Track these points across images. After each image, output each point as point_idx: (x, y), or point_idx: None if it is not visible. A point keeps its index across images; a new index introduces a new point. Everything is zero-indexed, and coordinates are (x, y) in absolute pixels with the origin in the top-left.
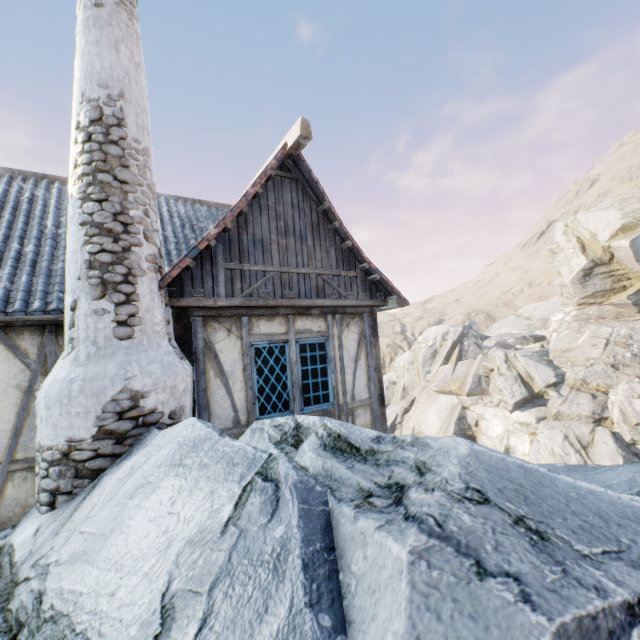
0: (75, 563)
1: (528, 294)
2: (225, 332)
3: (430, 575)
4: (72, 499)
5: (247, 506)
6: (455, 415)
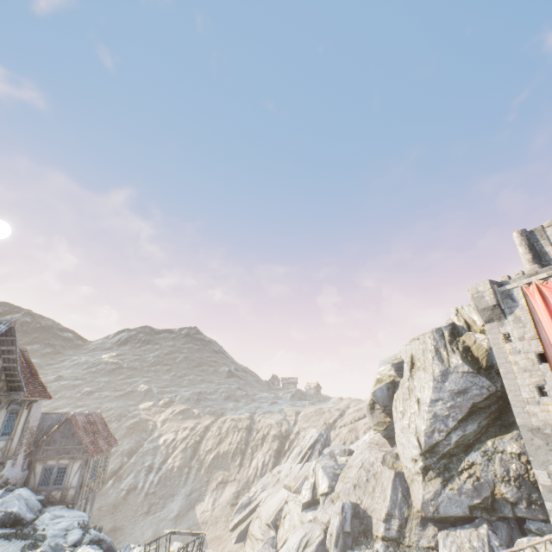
0: None
1: None
2: (40, 463)
3: None
4: None
5: None
6: (279, 506)
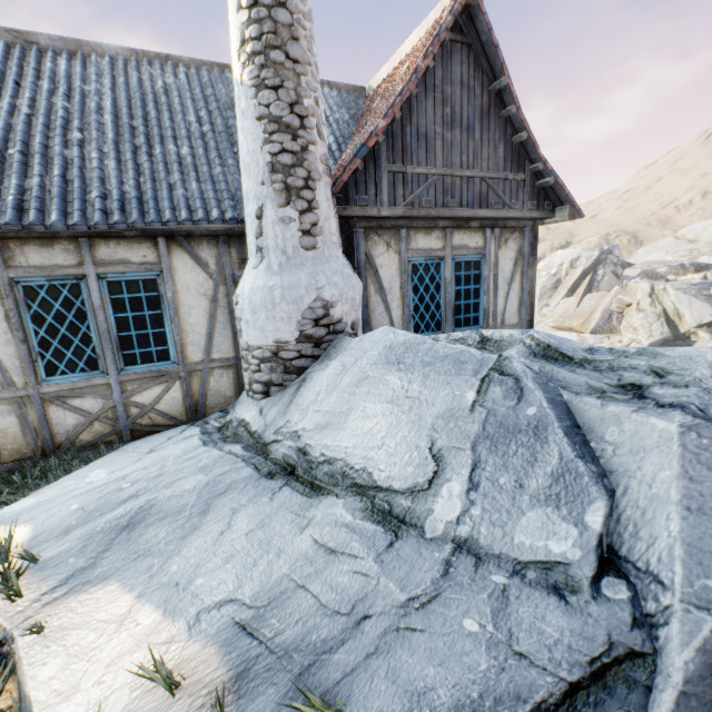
0: (325, 430)
1: (698, 208)
2: (384, 246)
3: (700, 442)
4: (284, 390)
5: (489, 393)
6: None
